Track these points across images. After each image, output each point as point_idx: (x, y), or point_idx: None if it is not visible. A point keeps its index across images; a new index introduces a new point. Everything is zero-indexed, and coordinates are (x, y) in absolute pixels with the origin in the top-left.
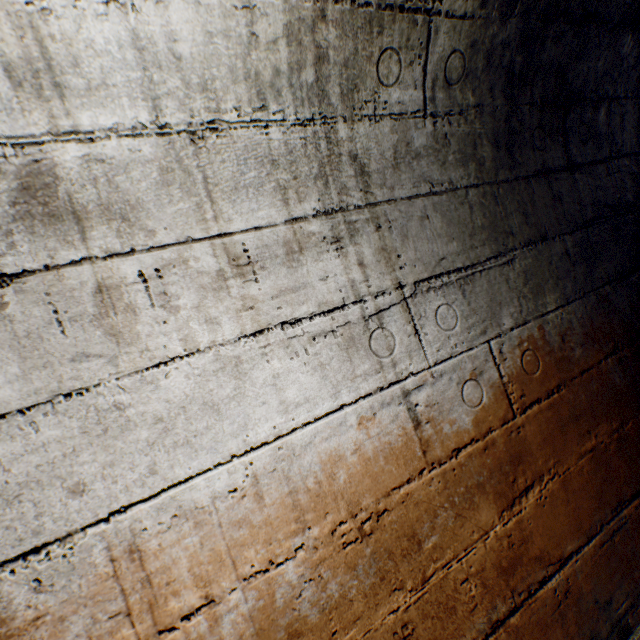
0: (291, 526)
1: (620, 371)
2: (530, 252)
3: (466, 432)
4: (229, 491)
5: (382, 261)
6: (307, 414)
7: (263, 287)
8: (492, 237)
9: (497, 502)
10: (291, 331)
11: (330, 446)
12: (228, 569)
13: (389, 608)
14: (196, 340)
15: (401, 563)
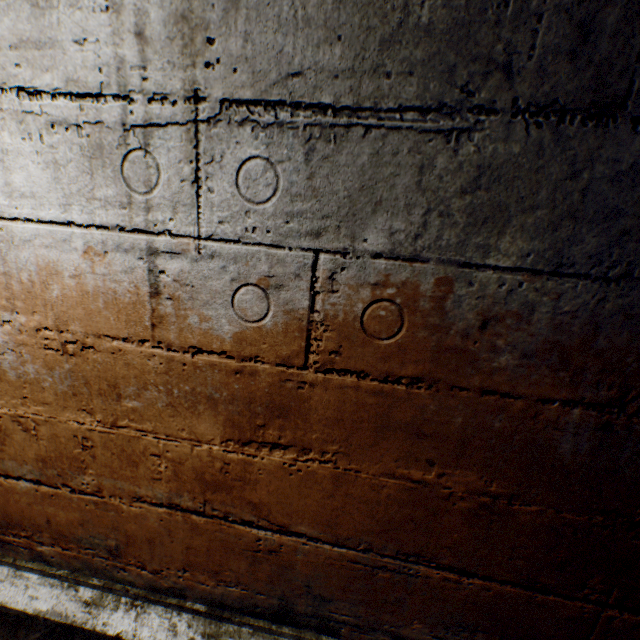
0: (3, 301)
1: (590, 441)
2: (532, 130)
3: (220, 340)
4: None
5: (178, 41)
6: (32, 211)
7: (1, 27)
8: (443, 62)
9: (228, 428)
10: (28, 104)
11: (50, 256)
12: None
13: (76, 418)
14: None
15: (96, 397)
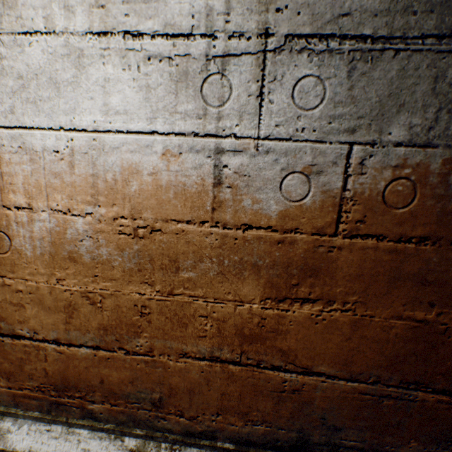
0: (88, 197)
1: None
2: None
3: (267, 217)
4: (54, 151)
5: None
6: (122, 124)
7: None
8: None
9: (266, 289)
10: (131, 43)
11: (133, 159)
12: (44, 198)
13: (138, 290)
14: (55, 23)
15: (158, 271)
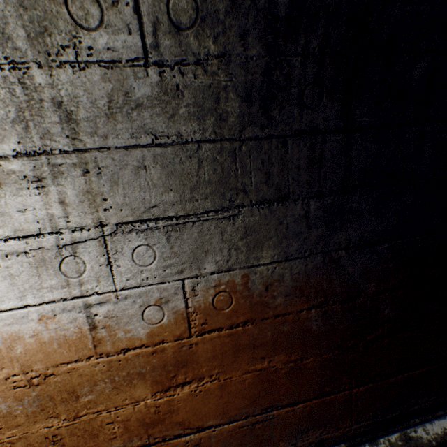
0: None
1: (321, 321)
2: (261, 210)
3: (139, 339)
4: None
5: (86, 202)
6: None
7: None
8: (219, 192)
9: (154, 386)
10: None
11: (12, 329)
12: None
13: (45, 425)
14: None
15: (60, 404)
